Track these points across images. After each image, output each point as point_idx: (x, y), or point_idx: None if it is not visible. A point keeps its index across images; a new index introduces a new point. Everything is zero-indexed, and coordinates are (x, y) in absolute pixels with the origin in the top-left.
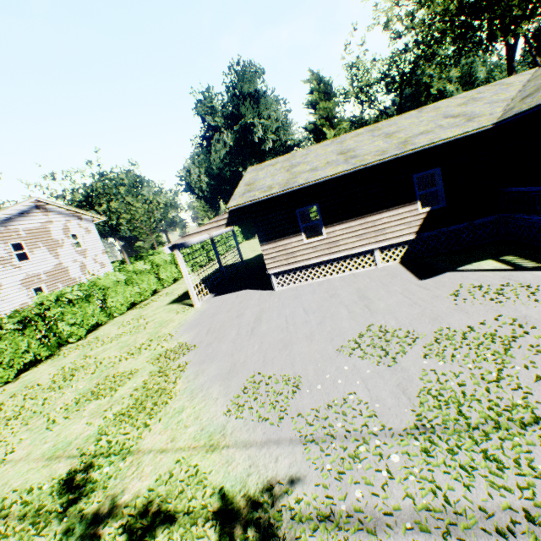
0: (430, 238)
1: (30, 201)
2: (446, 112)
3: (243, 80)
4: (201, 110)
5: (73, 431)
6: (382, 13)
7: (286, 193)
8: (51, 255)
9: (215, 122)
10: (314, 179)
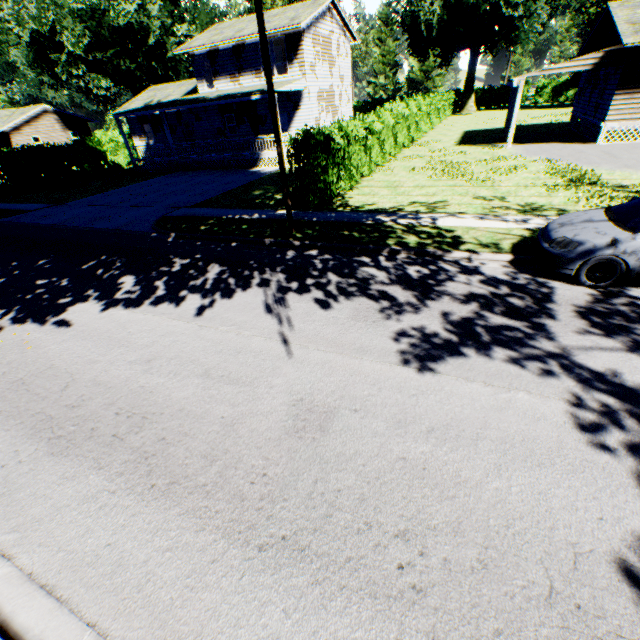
0: None
1: (330, 1)
2: None
3: None
4: None
5: (526, 176)
6: None
7: None
8: (329, 74)
9: None
10: None
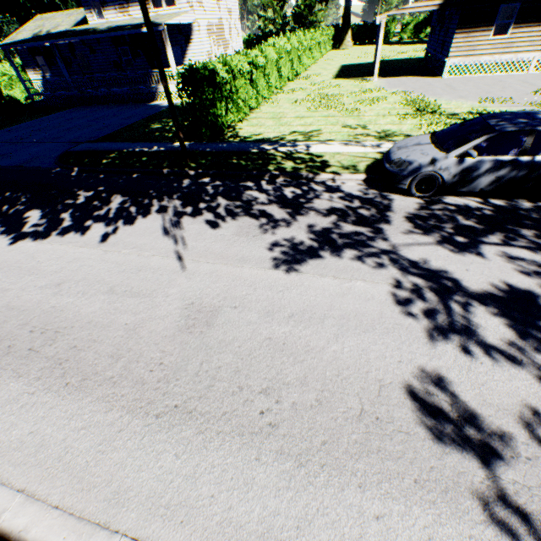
0: None
1: None
2: None
3: None
4: None
5: (386, 107)
6: None
7: None
8: (217, 7)
9: None
10: None
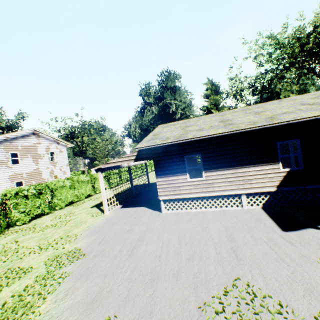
0: (289, 192)
1: (30, 130)
2: (302, 102)
3: (168, 80)
4: (142, 93)
5: None
6: (253, 51)
7: (178, 143)
8: (34, 163)
9: (149, 100)
10: (199, 136)
